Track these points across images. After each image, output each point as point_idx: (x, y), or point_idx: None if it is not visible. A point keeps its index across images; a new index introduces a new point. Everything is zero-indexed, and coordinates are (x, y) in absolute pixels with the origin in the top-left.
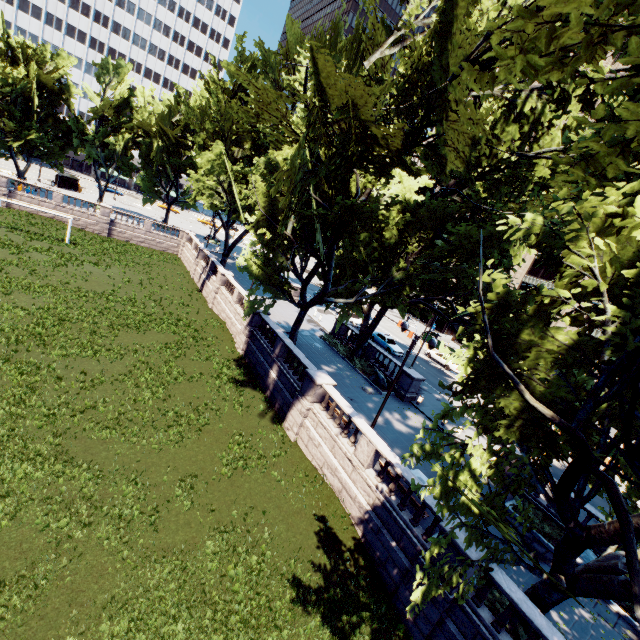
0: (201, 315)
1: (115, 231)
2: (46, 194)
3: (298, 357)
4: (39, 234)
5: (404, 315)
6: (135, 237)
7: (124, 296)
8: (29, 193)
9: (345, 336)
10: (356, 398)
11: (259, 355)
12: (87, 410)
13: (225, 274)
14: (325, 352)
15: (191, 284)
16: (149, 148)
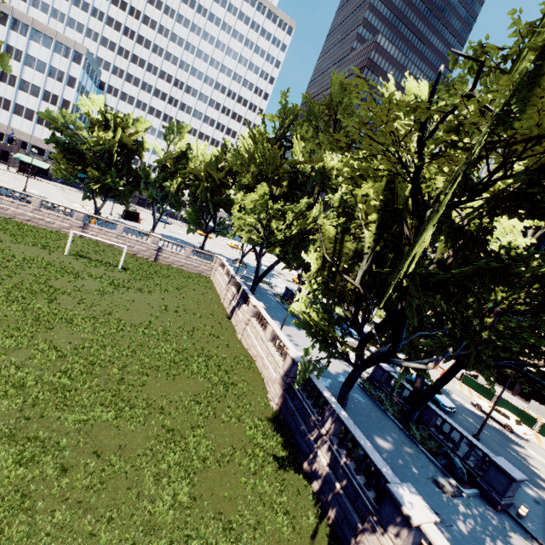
0: (230, 349)
1: (161, 256)
2: (111, 226)
3: (366, 451)
4: (98, 261)
5: (493, 385)
6: (176, 261)
7: (159, 328)
8: (99, 225)
9: (388, 385)
10: (438, 509)
11: (300, 421)
12: (83, 540)
13: (257, 306)
14: (370, 410)
15: (221, 309)
16: (197, 188)
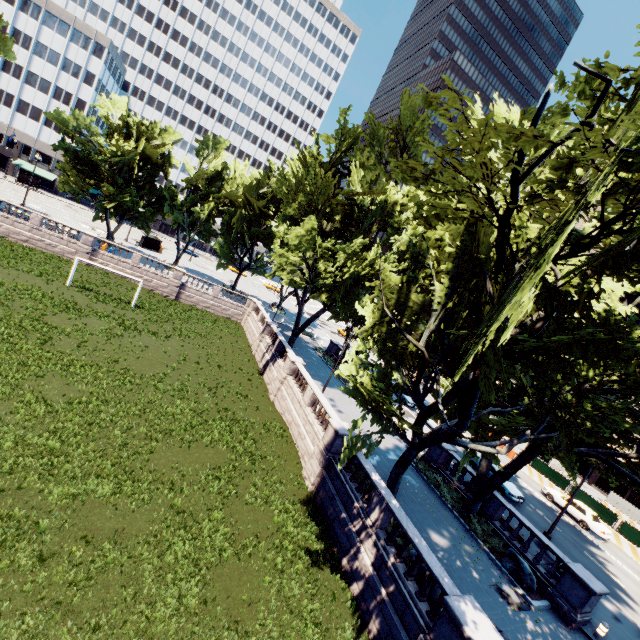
0: (261, 412)
1: (183, 294)
2: (126, 254)
3: (420, 552)
4: (107, 295)
5: (575, 477)
6: (202, 302)
7: (175, 383)
8: (111, 252)
9: (446, 467)
10: (502, 625)
11: (340, 507)
12: None
13: (295, 362)
14: (425, 497)
15: (252, 363)
16: (232, 216)
